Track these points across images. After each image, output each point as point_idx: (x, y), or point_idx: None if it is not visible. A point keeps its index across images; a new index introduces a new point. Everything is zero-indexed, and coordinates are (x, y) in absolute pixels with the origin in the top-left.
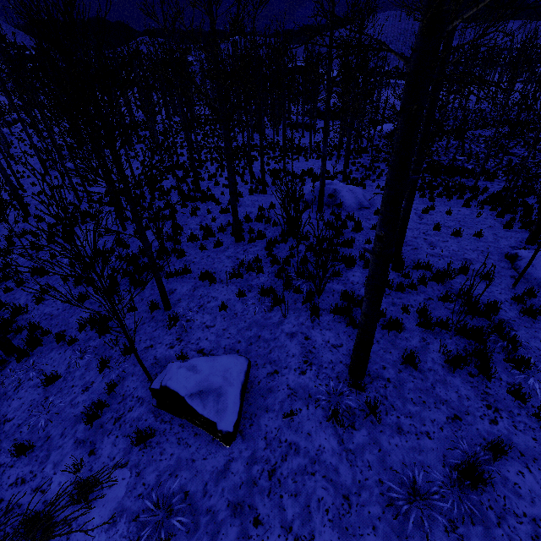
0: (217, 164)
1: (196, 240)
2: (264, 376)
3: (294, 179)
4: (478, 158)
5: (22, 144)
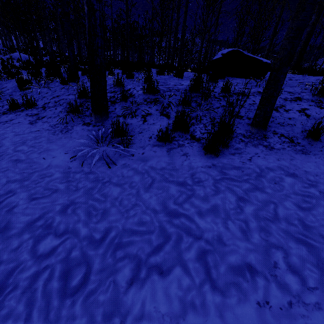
0: None
1: None
2: None
3: None
4: None
5: None
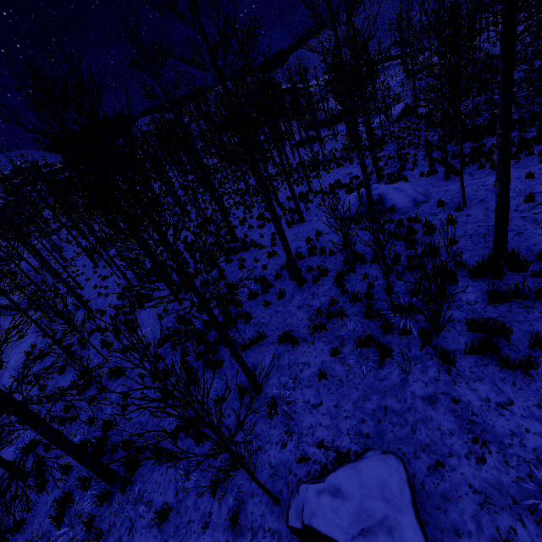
0: (242, 206)
1: (256, 296)
2: (424, 473)
3: (325, 196)
4: (518, 104)
5: (70, 245)
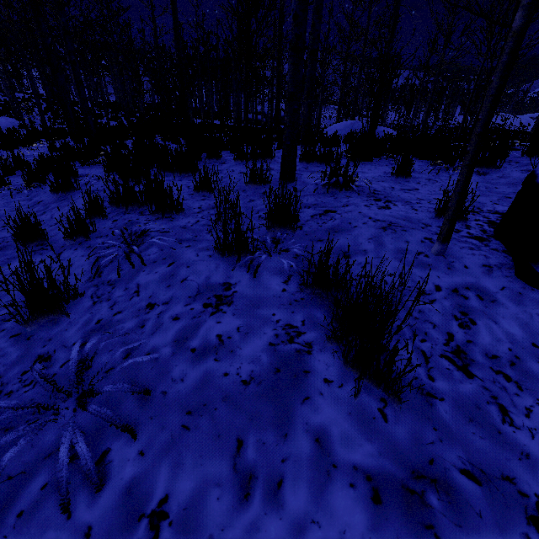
0: None
1: None
2: None
3: None
4: None
5: None
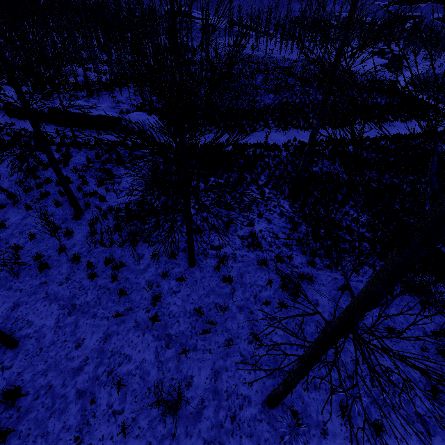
0: None
1: None
2: None
3: None
4: None
5: None
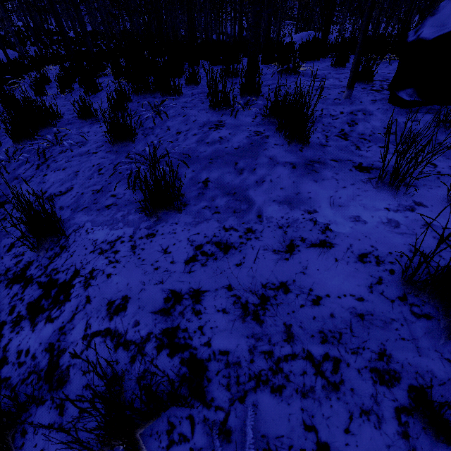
0: None
1: None
2: None
3: None
4: None
5: None
